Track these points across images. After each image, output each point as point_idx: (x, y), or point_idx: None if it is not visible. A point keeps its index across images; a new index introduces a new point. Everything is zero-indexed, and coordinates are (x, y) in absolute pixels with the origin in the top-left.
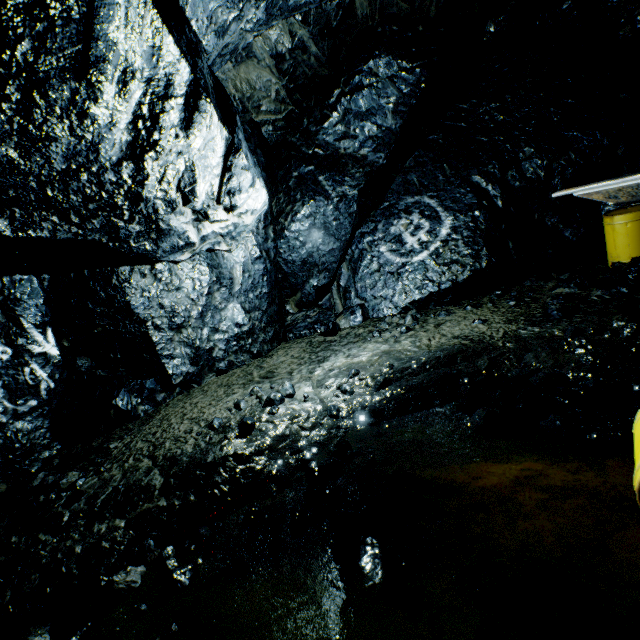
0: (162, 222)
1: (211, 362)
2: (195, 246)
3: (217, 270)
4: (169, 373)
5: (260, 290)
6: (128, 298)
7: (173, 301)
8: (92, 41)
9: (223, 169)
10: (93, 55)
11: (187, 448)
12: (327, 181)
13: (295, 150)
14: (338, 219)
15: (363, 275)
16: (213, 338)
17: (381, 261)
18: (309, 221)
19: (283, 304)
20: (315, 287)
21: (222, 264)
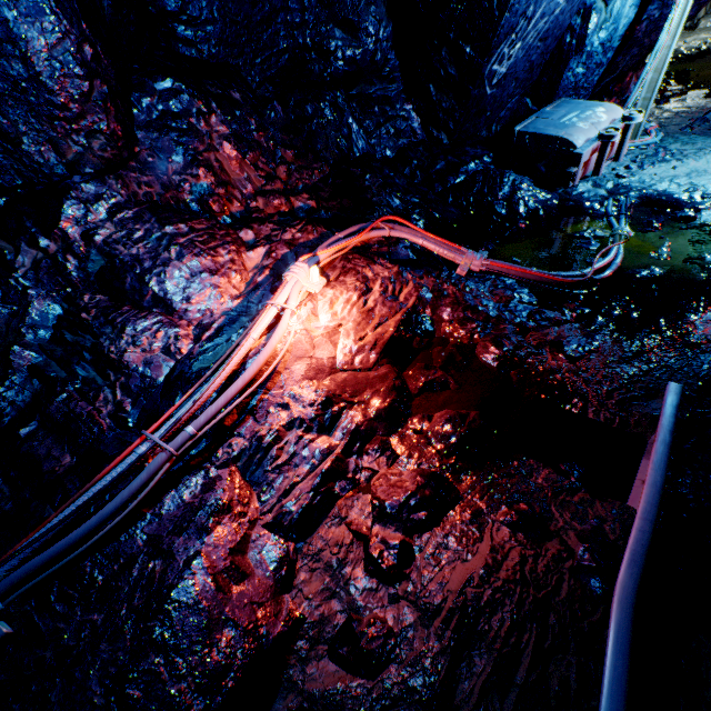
0: None
1: None
2: None
3: None
4: None
5: None
6: None
7: None
8: None
9: None
10: None
11: None
12: None
13: None
14: None
15: None
16: None
17: None
18: None
19: None
20: None
21: None
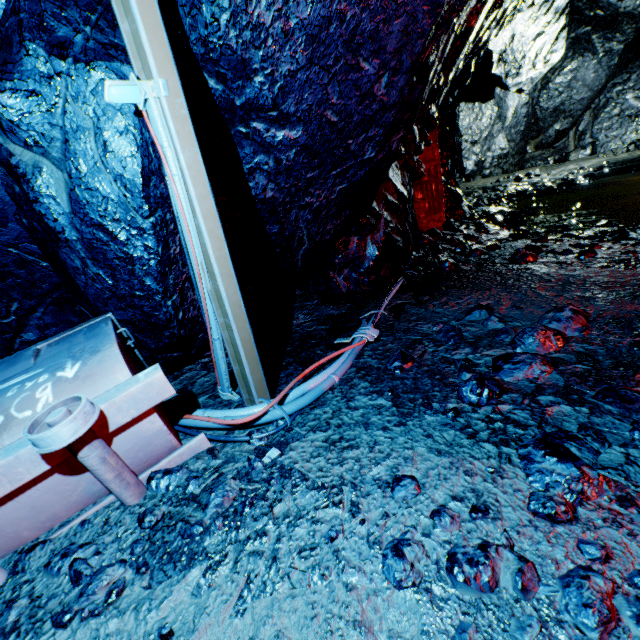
0: (521, 69)
1: (481, 169)
2: (520, 84)
3: (500, 110)
4: (464, 168)
5: (518, 128)
6: (459, 121)
7: (476, 127)
8: (553, 3)
9: (554, 40)
10: (551, 7)
11: (488, 185)
12: (598, 39)
13: (578, 14)
14: (596, 72)
15: (602, 120)
16: (486, 155)
17: (623, 107)
18: (571, 75)
19: (526, 144)
20: (556, 131)
21: (503, 107)
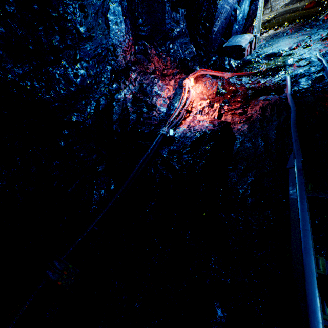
0: None
1: None
2: None
3: None
4: None
5: None
6: None
7: None
8: None
9: None
10: None
11: None
12: None
13: None
14: None
15: None
16: None
17: None
18: None
19: None
20: None
21: None
